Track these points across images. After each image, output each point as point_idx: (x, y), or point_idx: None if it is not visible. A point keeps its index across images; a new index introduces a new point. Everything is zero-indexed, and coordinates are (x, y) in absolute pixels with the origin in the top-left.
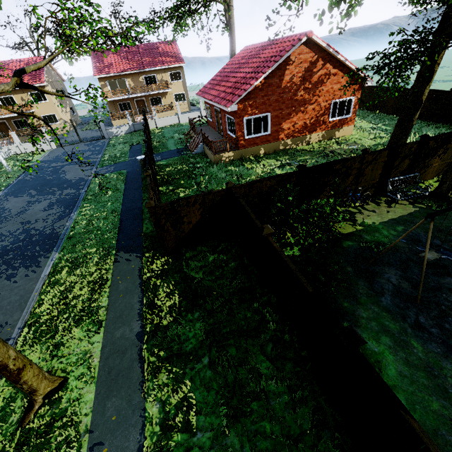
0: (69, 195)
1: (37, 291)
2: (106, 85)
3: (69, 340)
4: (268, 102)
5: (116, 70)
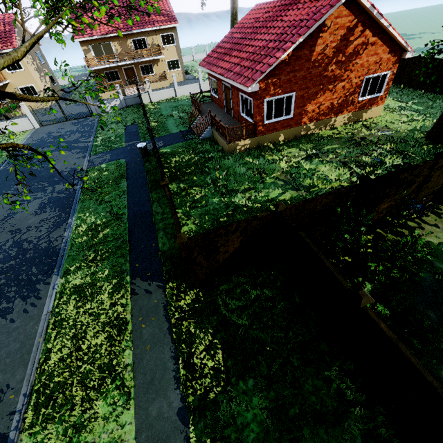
0: (63, 193)
1: (40, 335)
2: (89, 50)
3: (92, 420)
4: (294, 79)
5: (100, 32)
